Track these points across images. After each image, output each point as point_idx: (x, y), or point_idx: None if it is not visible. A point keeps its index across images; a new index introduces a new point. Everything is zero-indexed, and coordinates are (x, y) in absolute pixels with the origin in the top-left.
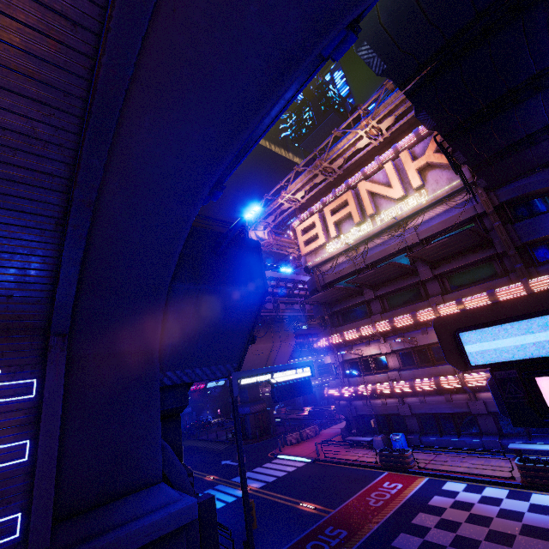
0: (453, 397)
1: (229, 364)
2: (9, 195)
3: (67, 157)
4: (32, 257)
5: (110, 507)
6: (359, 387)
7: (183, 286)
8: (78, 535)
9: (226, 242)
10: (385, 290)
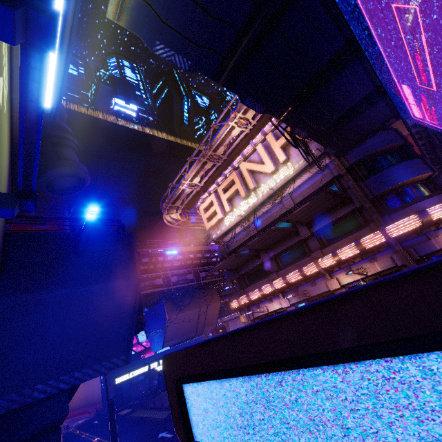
0: None
1: (115, 358)
2: None
3: None
4: None
5: None
6: None
7: (31, 296)
8: None
9: (83, 242)
10: (276, 251)
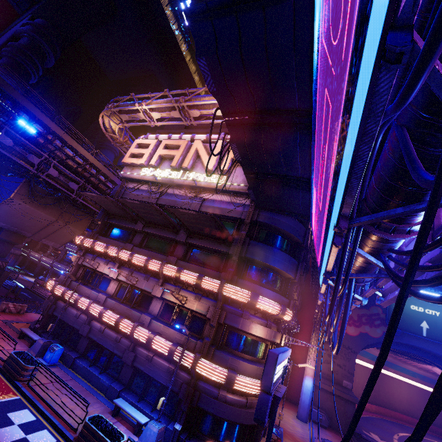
0: (122, 340)
1: None
2: None
3: None
4: None
5: None
6: (70, 292)
7: None
8: None
9: None
10: (151, 230)
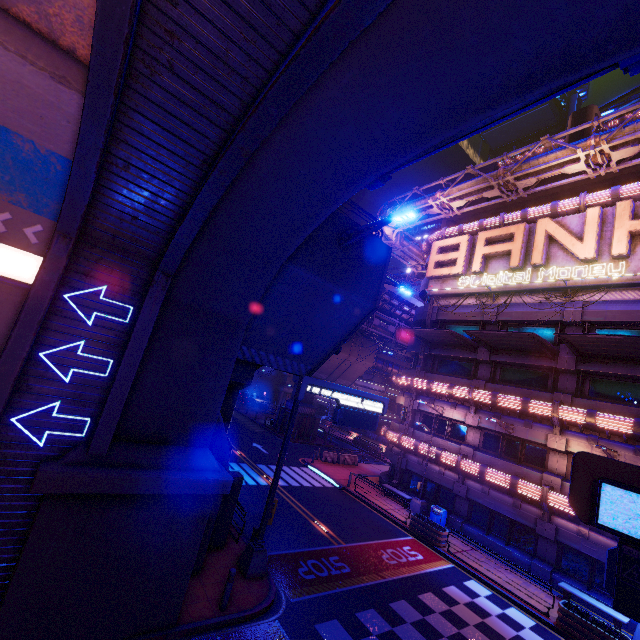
0: (523, 505)
1: (303, 365)
2: (173, 115)
3: (246, 94)
4: (168, 187)
5: (159, 448)
6: (422, 444)
7: (293, 268)
8: (129, 459)
9: (358, 238)
10: (505, 359)
